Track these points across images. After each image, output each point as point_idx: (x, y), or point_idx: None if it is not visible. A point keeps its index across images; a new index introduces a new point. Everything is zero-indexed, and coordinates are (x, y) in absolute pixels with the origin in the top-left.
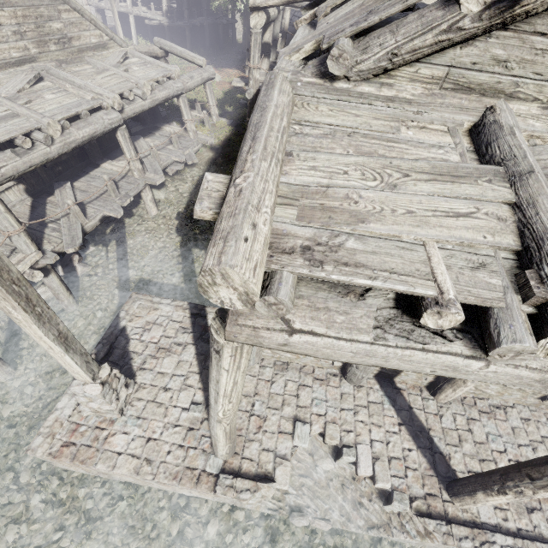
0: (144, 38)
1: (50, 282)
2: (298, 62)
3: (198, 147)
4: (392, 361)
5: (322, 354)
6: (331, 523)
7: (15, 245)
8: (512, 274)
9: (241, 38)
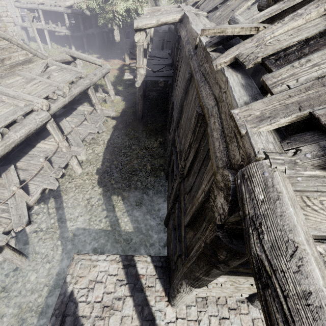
0: (55, 43)
1: (4, 255)
2: (269, 134)
3: (104, 119)
4: None
5: None
6: None
7: None
8: None
9: (118, 39)
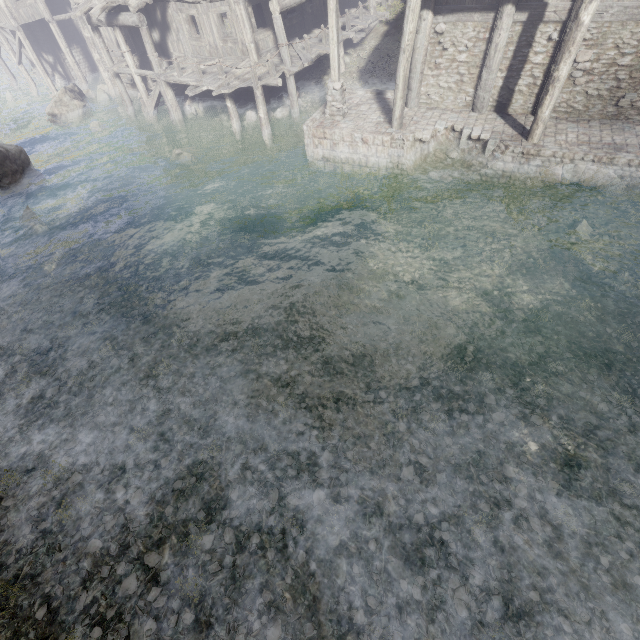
0: None
1: (292, 90)
2: None
3: (375, 23)
4: None
5: None
6: (452, 174)
7: (283, 56)
8: None
9: None
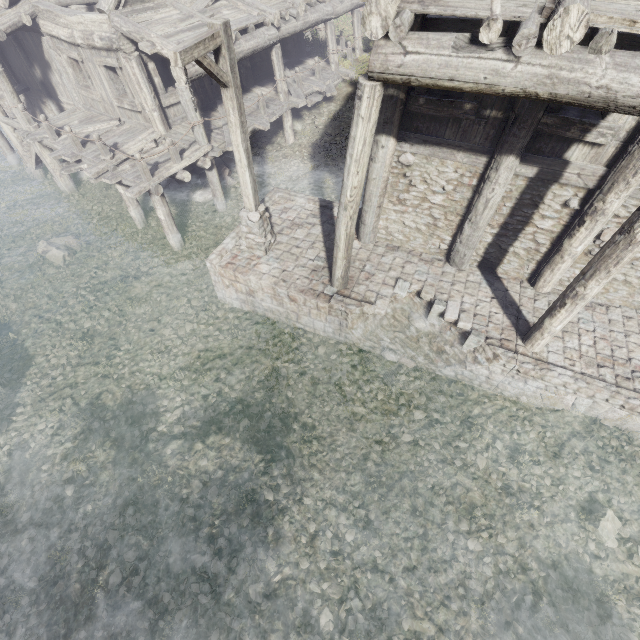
0: None
1: (212, 177)
2: None
3: (337, 82)
4: (460, 70)
5: (421, 70)
6: (415, 361)
7: (195, 136)
8: (541, 8)
9: None
